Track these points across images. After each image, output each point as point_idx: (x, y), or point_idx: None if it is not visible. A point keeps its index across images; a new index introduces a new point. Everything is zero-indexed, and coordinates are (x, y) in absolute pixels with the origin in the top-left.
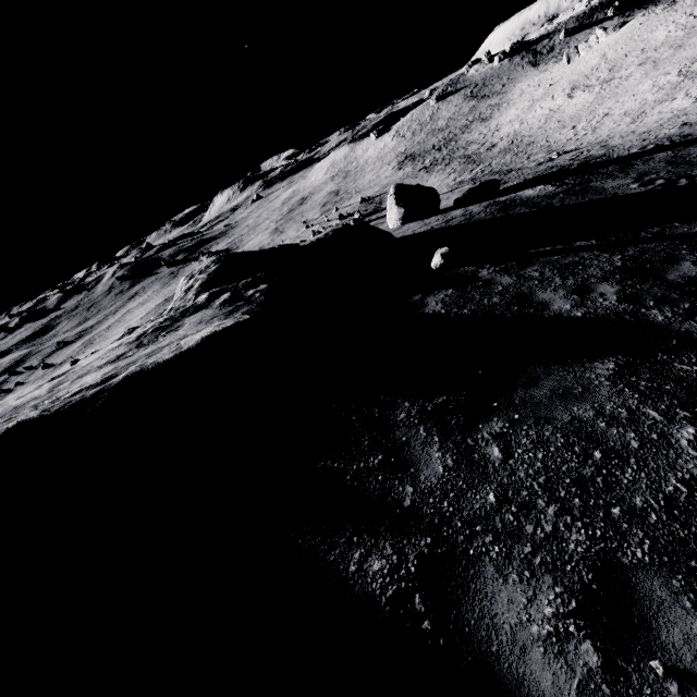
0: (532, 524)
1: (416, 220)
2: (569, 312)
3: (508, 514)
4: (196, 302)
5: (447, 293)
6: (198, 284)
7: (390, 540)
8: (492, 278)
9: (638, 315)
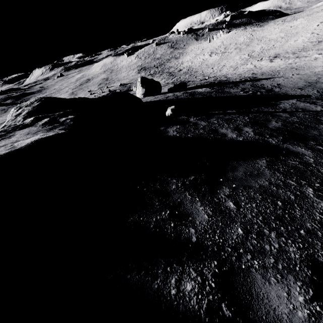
0: (267, 244)
1: (150, 96)
2: (236, 138)
3: (253, 240)
4: (24, 122)
5: (177, 127)
6: (25, 112)
7: (192, 266)
8: (196, 122)
9: (265, 140)
